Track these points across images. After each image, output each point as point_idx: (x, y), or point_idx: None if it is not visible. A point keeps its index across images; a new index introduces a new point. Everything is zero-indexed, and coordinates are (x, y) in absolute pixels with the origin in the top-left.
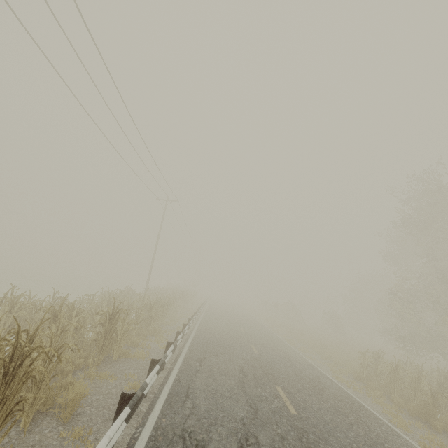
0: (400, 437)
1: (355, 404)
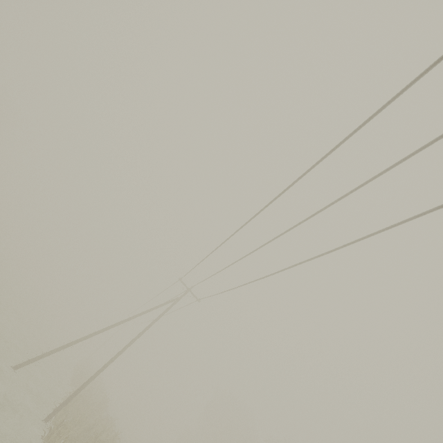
0: None
1: None
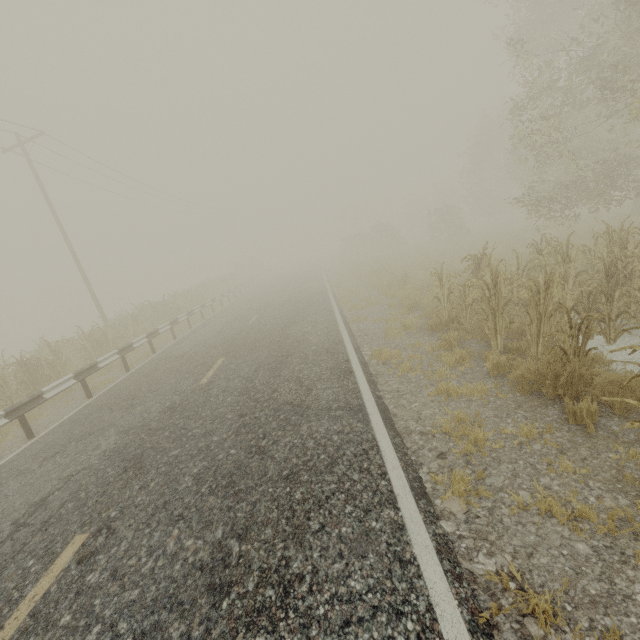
0: (403, 613)
1: (345, 456)
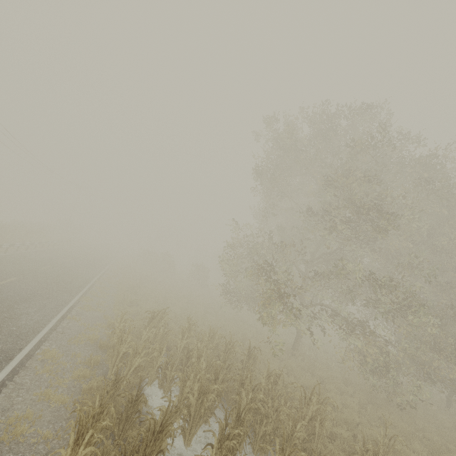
0: None
1: None
